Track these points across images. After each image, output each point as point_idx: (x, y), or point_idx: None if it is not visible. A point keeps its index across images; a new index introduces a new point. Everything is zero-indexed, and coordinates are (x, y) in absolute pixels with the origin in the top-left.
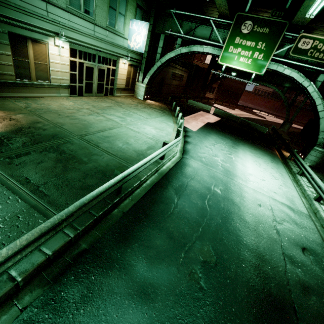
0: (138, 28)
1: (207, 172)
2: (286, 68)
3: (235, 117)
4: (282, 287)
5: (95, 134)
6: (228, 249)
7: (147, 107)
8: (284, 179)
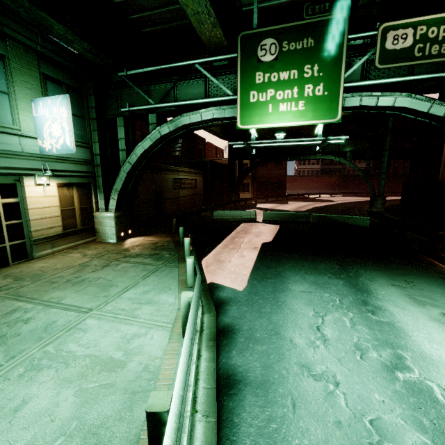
0: (50, 110)
1: None
2: (380, 95)
3: (302, 215)
4: None
5: None
6: None
7: (117, 258)
8: None
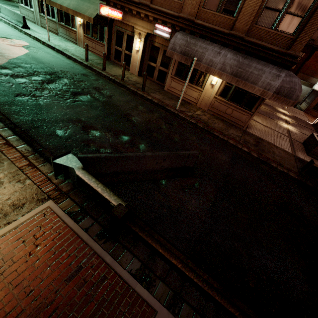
0: None
1: None
2: None
3: None
4: None
5: None
6: None
7: None
8: None
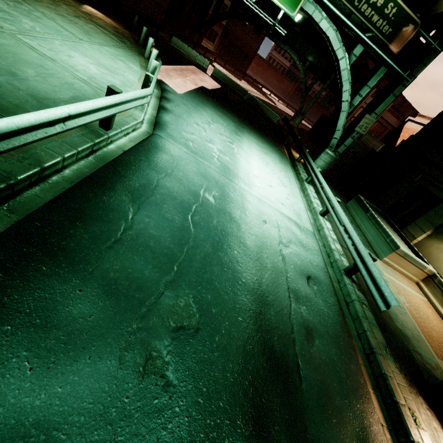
0: None
1: (195, 166)
2: (325, 17)
3: (242, 89)
4: (286, 339)
5: None
6: (219, 297)
7: (84, 17)
8: (292, 187)
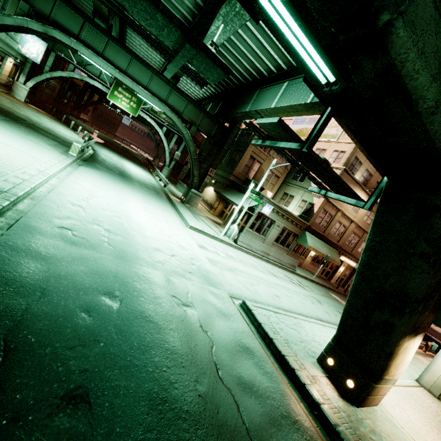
0: (34, 41)
1: (111, 160)
2: (149, 117)
3: (118, 143)
4: (142, 183)
5: (38, 124)
6: (127, 174)
7: (39, 112)
8: (148, 175)
